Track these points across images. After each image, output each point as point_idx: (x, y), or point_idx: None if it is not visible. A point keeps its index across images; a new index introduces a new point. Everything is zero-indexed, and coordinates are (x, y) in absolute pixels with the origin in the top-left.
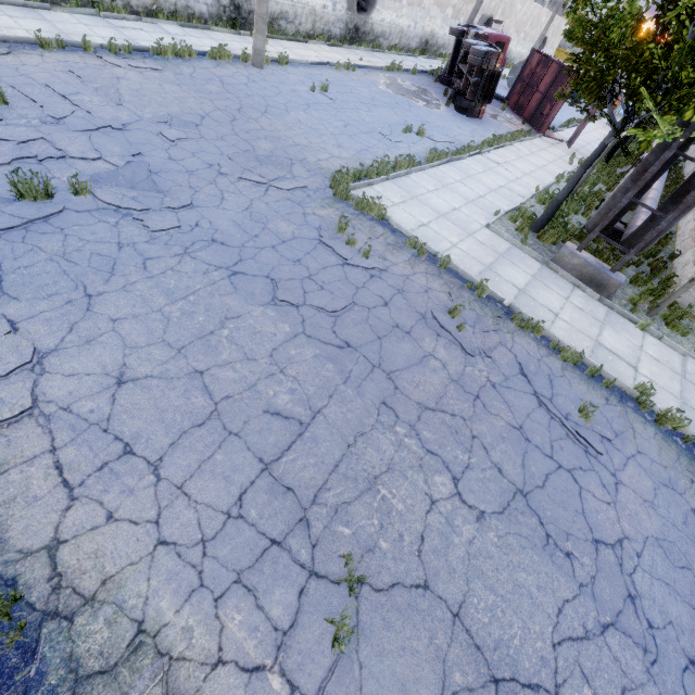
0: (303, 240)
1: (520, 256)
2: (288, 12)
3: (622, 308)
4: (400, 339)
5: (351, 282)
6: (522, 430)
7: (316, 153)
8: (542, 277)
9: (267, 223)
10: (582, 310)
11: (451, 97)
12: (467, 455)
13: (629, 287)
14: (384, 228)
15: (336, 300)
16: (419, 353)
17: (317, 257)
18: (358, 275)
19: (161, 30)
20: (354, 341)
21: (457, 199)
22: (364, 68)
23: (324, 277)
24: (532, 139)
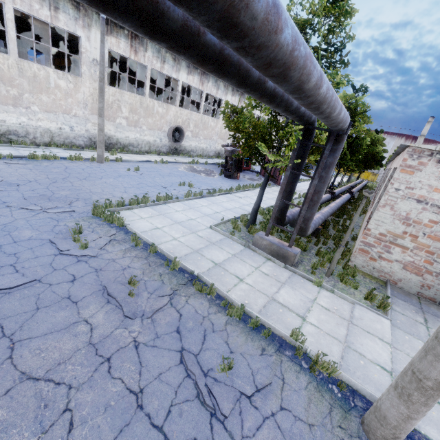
0: (36, 240)
1: (229, 243)
2: (133, 143)
3: (305, 272)
4: (61, 308)
5: (52, 266)
6: (141, 394)
7: (102, 195)
8: (241, 255)
9: (14, 231)
10: (268, 275)
11: (221, 171)
12: (35, 438)
13: (315, 258)
14: (121, 231)
15: (18, 279)
16: (72, 319)
17: (36, 251)
18: (66, 260)
19: (48, 151)
20: (4, 313)
21: (197, 214)
22: (174, 163)
23: (28, 263)
24: (271, 187)
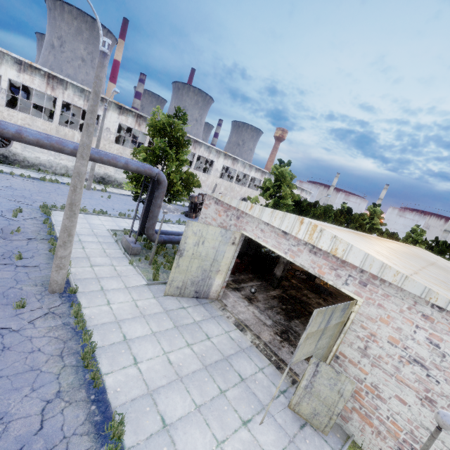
0: None
1: (107, 238)
2: None
3: (136, 259)
4: None
5: None
6: None
7: (60, 203)
8: (105, 243)
9: None
10: (106, 252)
11: (184, 211)
12: None
13: (161, 259)
14: (46, 217)
15: None
16: None
17: None
18: (0, 218)
19: (60, 178)
20: None
21: (112, 224)
22: None
23: None
24: None
